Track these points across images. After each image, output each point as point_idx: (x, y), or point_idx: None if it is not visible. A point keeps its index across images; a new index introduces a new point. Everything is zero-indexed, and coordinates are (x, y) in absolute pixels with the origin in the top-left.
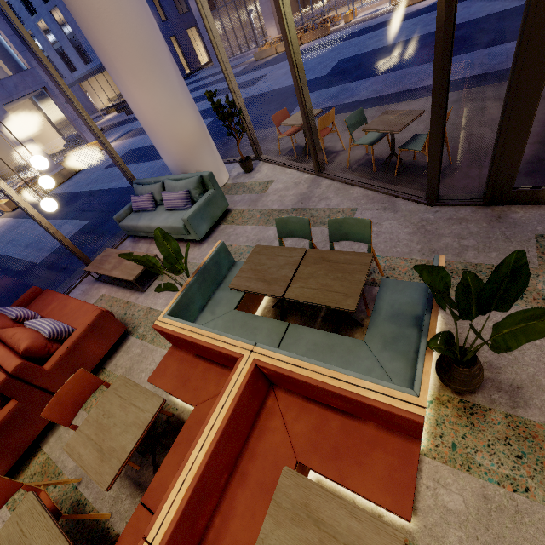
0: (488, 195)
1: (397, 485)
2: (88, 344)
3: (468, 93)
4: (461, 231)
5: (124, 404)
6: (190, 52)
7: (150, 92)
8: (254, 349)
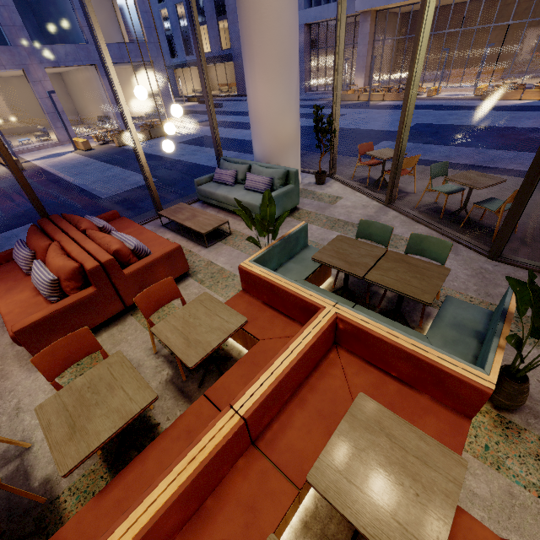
0: None
1: (446, 445)
2: (160, 268)
3: None
4: None
5: (210, 313)
6: None
7: (272, 89)
8: (336, 305)
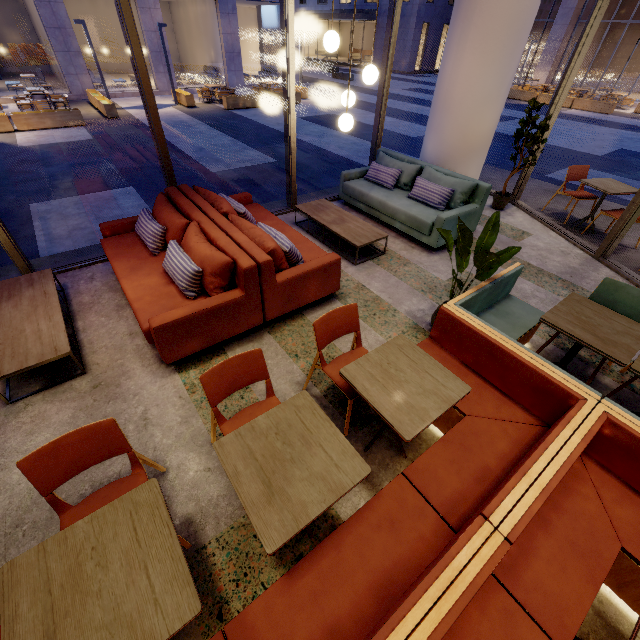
0: None
1: None
2: (312, 282)
3: None
4: None
5: (416, 366)
6: (432, 49)
7: (483, 67)
8: (602, 401)
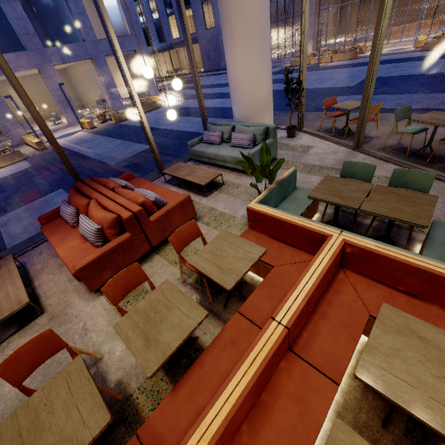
0: None
1: None
2: (175, 214)
3: None
4: None
5: (233, 246)
6: None
7: (249, 59)
8: (341, 233)
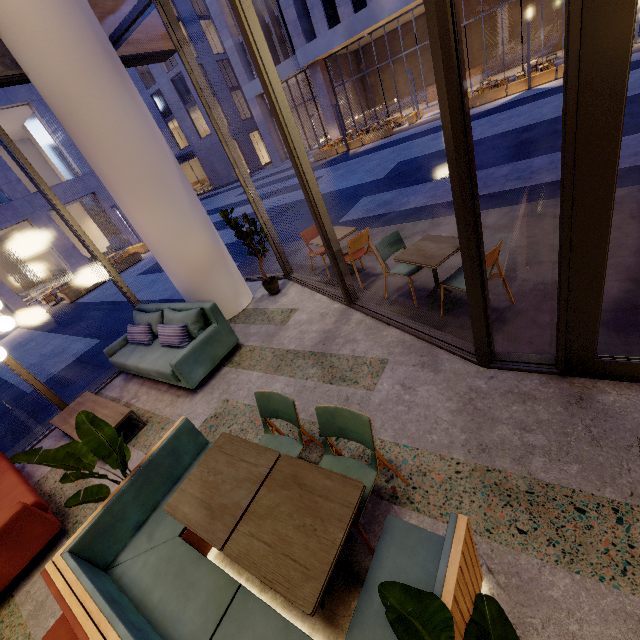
0: (561, 362)
1: None
2: None
3: (537, 206)
4: (525, 416)
5: None
6: (251, 153)
7: (153, 214)
8: None
